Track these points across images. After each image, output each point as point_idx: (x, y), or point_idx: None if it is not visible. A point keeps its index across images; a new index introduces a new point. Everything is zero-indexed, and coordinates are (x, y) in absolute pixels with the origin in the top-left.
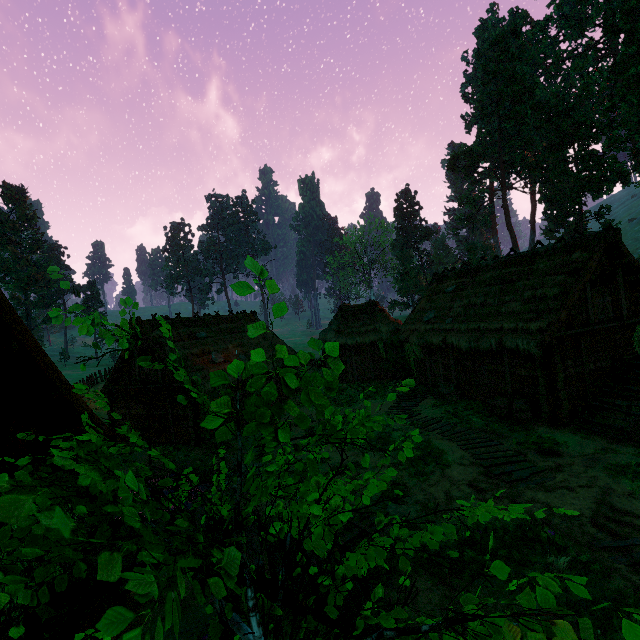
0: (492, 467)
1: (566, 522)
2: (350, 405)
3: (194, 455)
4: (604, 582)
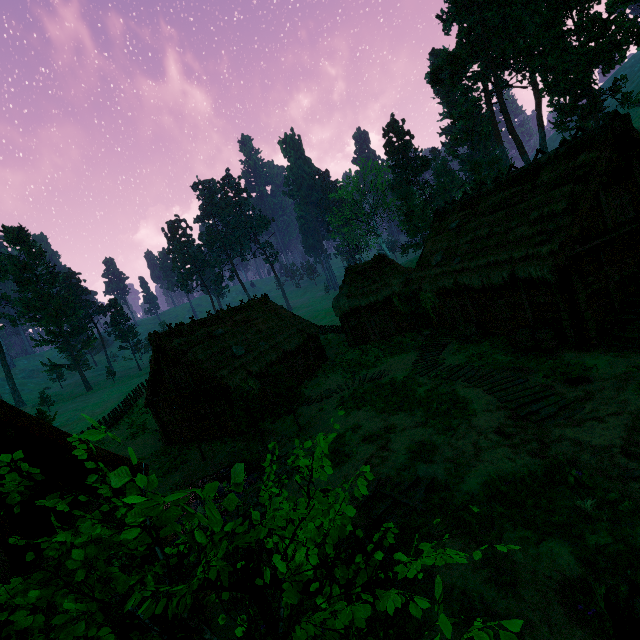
0: (519, 408)
1: (596, 456)
2: (376, 366)
3: (240, 446)
4: (634, 518)
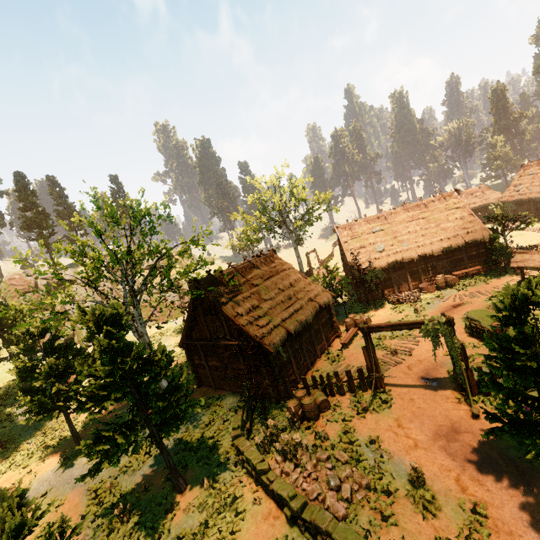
0: None
1: None
2: None
3: None
4: None
